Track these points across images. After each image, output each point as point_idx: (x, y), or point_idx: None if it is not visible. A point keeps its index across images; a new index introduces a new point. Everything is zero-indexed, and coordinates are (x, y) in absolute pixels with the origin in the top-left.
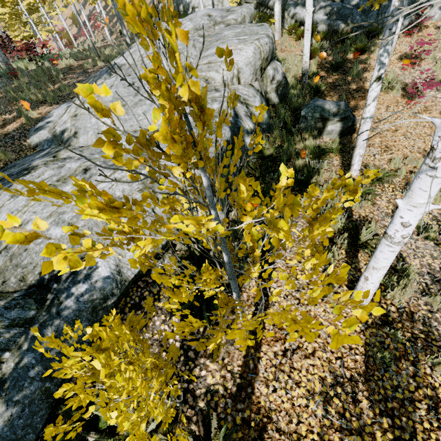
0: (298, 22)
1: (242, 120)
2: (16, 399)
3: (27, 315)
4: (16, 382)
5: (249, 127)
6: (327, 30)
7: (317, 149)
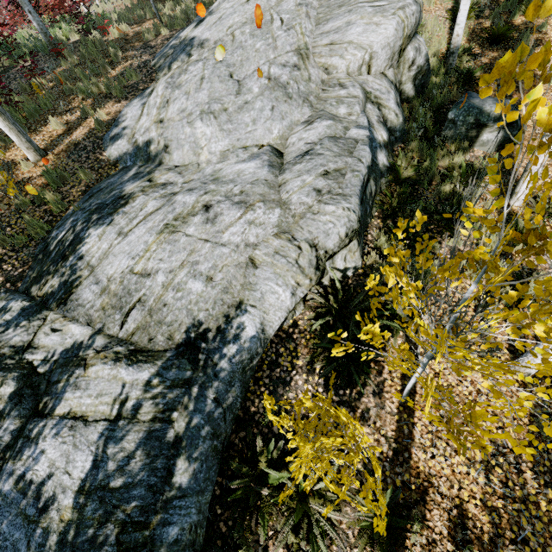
0: None
1: (374, 129)
2: (195, 456)
3: (184, 375)
4: (192, 441)
5: (381, 138)
6: None
7: (469, 169)
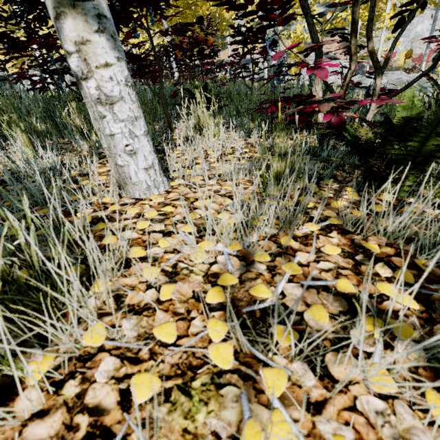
0: None
1: None
2: None
3: None
4: None
5: None
6: None
7: None
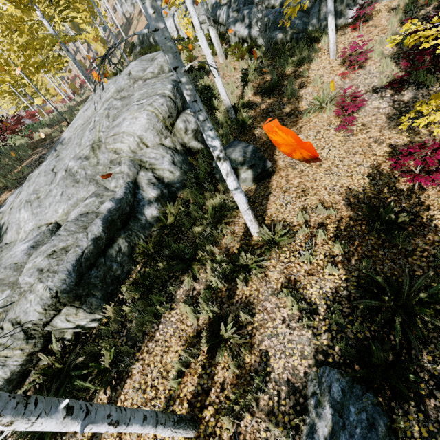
0: (240, 39)
1: (144, 191)
2: None
3: None
4: None
5: (151, 195)
6: (263, 46)
7: (219, 209)
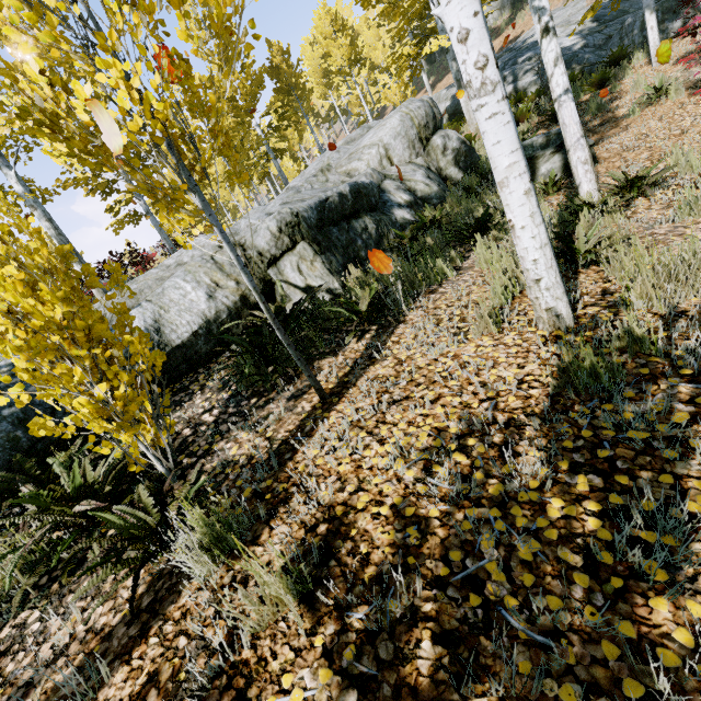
0: None
1: (392, 195)
2: None
3: None
4: None
5: (402, 200)
6: (540, 87)
7: None
